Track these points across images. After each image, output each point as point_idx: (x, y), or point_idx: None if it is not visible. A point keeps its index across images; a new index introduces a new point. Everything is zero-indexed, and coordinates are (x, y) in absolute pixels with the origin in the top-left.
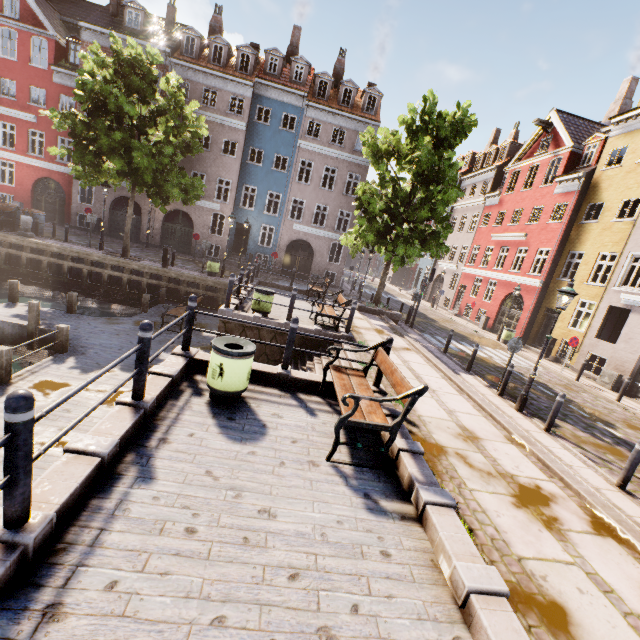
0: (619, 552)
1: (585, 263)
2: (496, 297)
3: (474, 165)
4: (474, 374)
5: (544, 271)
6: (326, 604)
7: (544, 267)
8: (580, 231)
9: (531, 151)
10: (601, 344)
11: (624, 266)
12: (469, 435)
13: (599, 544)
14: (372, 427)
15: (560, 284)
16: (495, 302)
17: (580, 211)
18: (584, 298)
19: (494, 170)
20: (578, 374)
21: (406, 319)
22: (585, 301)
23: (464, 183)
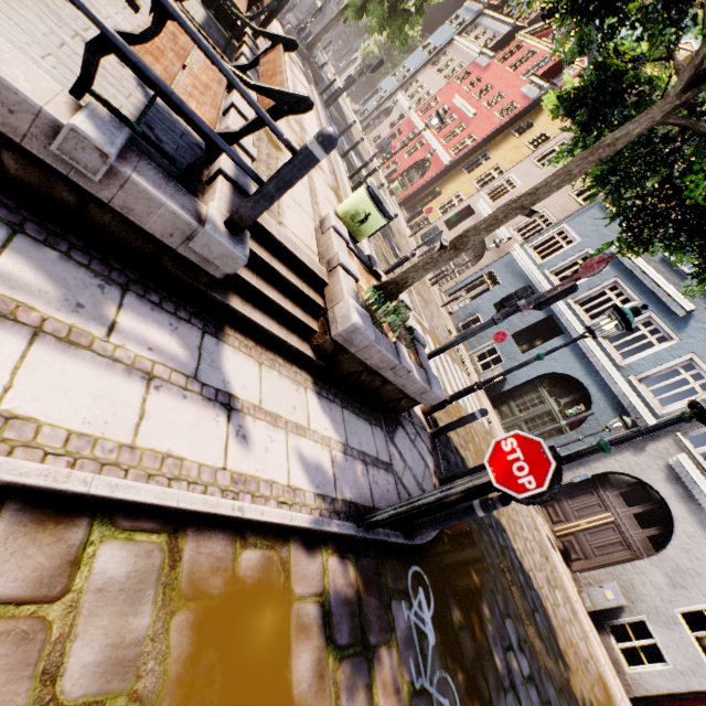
0: (332, 195)
1: (485, 166)
2: (415, 157)
3: (504, 7)
4: (345, 162)
5: (459, 154)
6: (142, 7)
7: (462, 152)
8: (505, 139)
9: (545, 33)
10: (443, 228)
11: (500, 182)
12: (302, 126)
13: (326, 186)
14: (230, 2)
15: (459, 173)
16: (411, 161)
17: (519, 122)
18: (462, 192)
19: (510, 27)
20: (413, 233)
21: (328, 98)
22: (461, 195)
23: (482, 19)
